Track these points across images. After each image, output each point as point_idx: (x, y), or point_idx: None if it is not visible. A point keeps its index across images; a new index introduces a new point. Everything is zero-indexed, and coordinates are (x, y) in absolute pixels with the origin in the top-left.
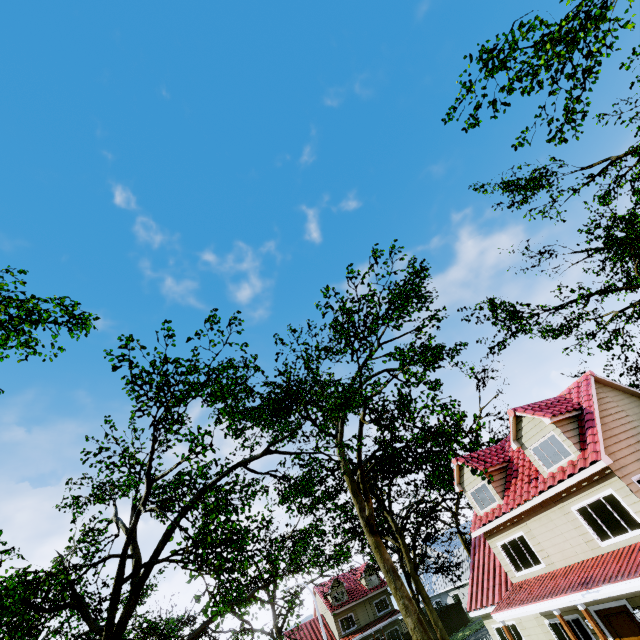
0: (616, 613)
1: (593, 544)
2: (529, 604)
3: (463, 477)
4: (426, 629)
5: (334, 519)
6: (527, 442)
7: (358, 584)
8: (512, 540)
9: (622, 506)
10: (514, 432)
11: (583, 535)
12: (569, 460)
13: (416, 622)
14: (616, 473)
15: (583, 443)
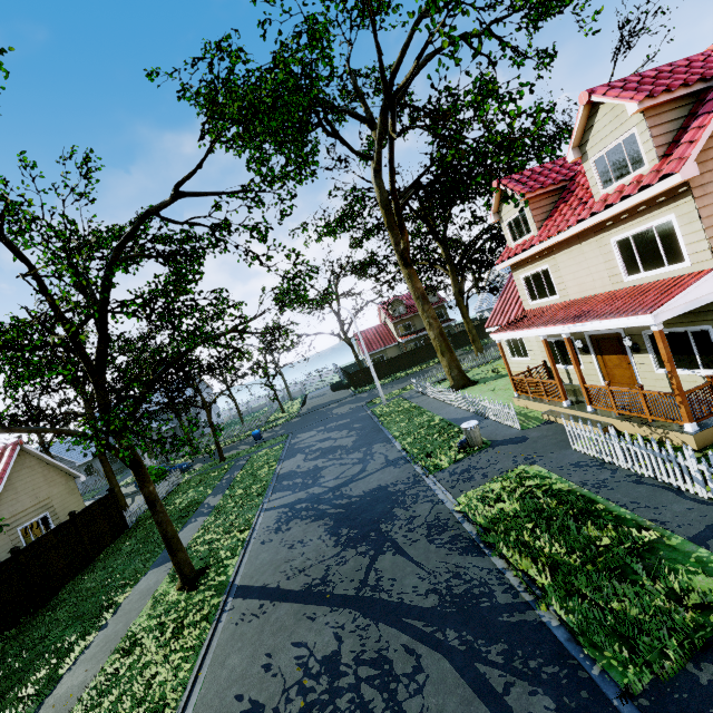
0: (608, 338)
1: (617, 279)
2: (521, 330)
3: (503, 205)
4: (446, 339)
5: (296, 266)
6: (592, 150)
7: None
8: (536, 273)
9: (675, 237)
10: (579, 134)
11: (610, 270)
12: (637, 175)
13: (437, 335)
14: (694, 191)
15: (675, 145)
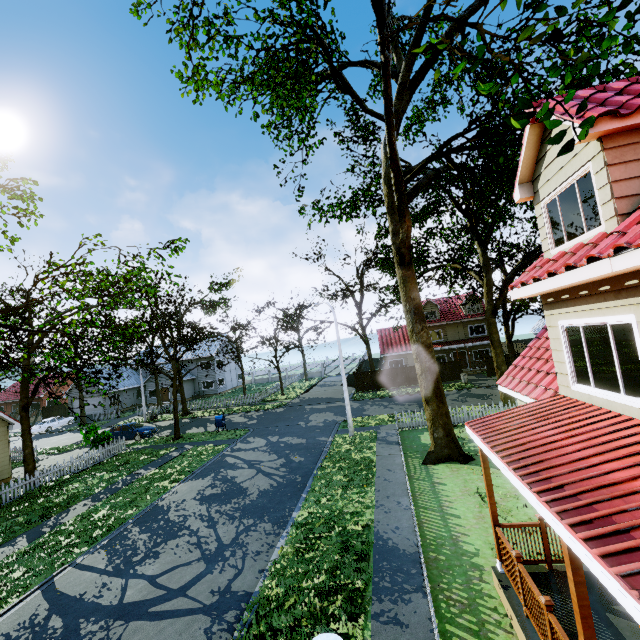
0: None
1: None
2: (510, 471)
3: (542, 161)
4: (436, 380)
5: None
6: None
7: (456, 309)
8: (597, 326)
9: None
10: None
11: None
12: None
13: (425, 370)
14: None
15: None
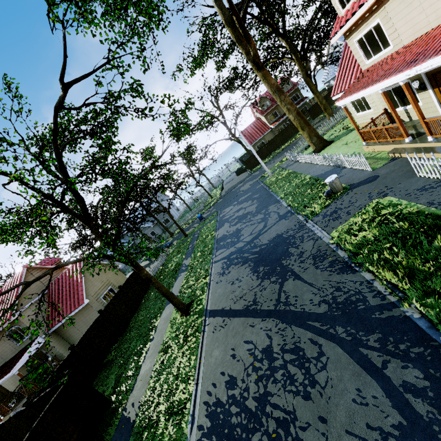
0: None
1: None
2: (361, 91)
3: None
4: (302, 117)
5: (171, 107)
6: None
7: None
8: (368, 32)
9: None
10: None
11: None
12: None
13: (295, 116)
14: None
15: None
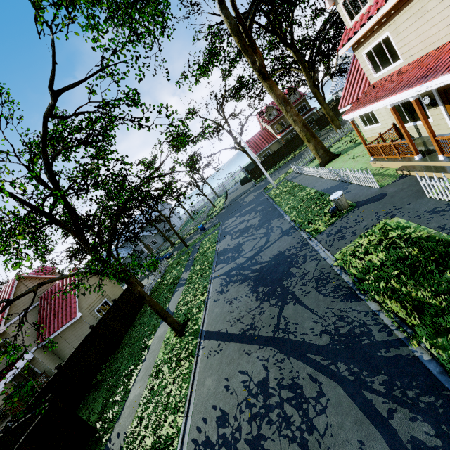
0: None
1: None
2: (369, 106)
3: None
4: (309, 129)
5: (169, 118)
6: None
7: None
8: (377, 45)
9: None
10: None
11: None
12: None
13: (301, 127)
14: None
15: None
